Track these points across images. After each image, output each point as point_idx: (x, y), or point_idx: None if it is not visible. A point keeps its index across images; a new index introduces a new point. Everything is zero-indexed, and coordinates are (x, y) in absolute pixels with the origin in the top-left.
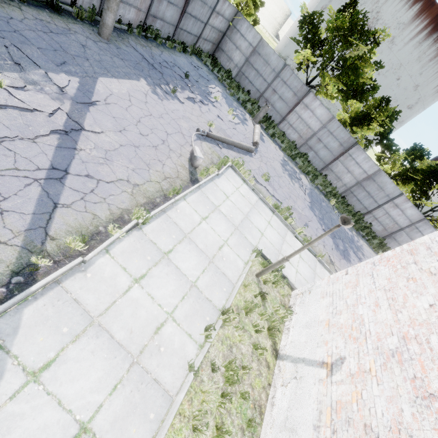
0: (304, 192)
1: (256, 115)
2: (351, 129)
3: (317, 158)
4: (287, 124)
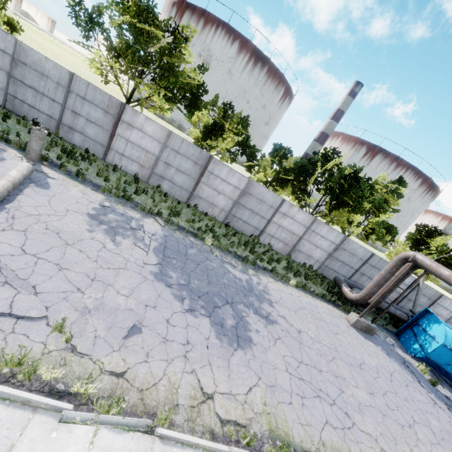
0: (144, 250)
1: (26, 147)
2: (207, 144)
3: (176, 187)
4: (116, 154)
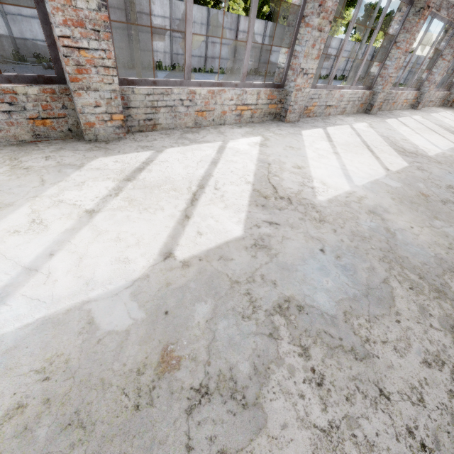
0: None
1: None
2: None
3: None
4: None
